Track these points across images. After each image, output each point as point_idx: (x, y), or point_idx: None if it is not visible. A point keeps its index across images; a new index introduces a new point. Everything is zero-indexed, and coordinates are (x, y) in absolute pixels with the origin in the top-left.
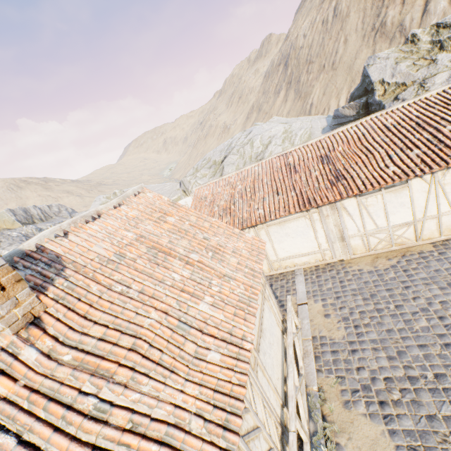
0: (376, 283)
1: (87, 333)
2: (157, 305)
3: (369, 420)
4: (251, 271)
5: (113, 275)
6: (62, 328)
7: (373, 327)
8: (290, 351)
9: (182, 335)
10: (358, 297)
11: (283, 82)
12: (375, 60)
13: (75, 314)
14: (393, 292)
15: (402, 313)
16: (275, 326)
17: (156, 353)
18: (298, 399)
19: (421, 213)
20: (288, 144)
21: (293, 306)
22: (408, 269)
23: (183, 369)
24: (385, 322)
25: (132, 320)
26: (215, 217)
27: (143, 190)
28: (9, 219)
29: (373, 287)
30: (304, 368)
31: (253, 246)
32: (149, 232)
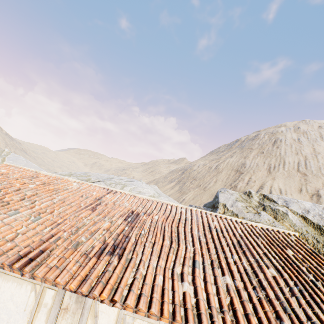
0: None
1: None
2: None
3: None
4: None
5: None
6: None
7: None
8: None
9: None
10: None
11: (177, 178)
12: (225, 191)
13: None
14: None
15: None
16: None
17: None
18: None
19: None
20: None
21: None
22: None
23: None
24: None
25: None
26: None
27: None
28: None
29: None
30: None
31: None
32: None
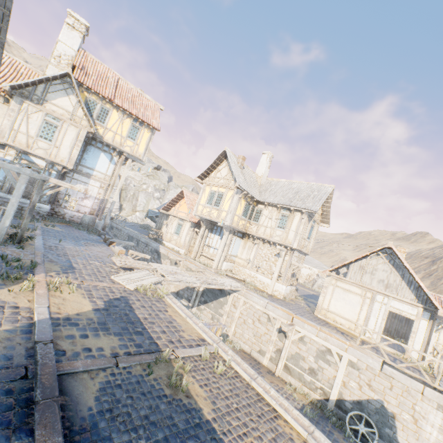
0: None
1: None
2: None
3: None
4: None
5: None
6: None
7: None
8: None
9: None
10: None
11: (423, 270)
12: None
13: None
14: None
15: None
16: None
17: None
18: None
19: None
20: None
21: None
22: None
23: None
24: None
25: None
26: None
27: None
28: None
29: None
30: None
31: None
32: None
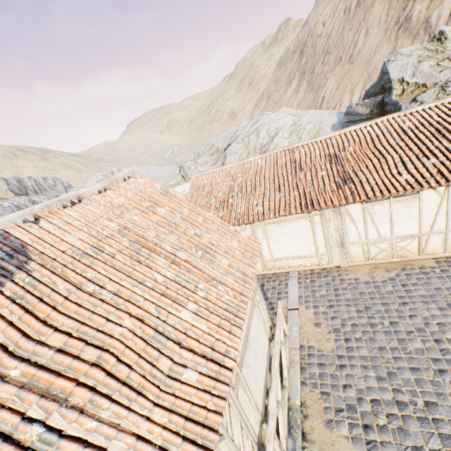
0: (372, 295)
1: (44, 342)
2: (133, 310)
3: (351, 444)
4: (243, 276)
5: (86, 271)
6: (14, 334)
7: (365, 342)
8: (276, 363)
9: (157, 349)
10: (352, 308)
11: (297, 71)
12: (397, 57)
13: (33, 318)
14: (389, 306)
15: (396, 330)
16: (262, 334)
17: (123, 370)
18: (279, 415)
19: (428, 227)
20: (295, 138)
21: (283, 311)
22: (407, 284)
23: (153, 391)
24: (378, 338)
25: (101, 328)
26: (212, 209)
27: (134, 175)
28: (2, 188)
29: (368, 299)
30: (288, 380)
31: (247, 246)
32: (135, 224)
